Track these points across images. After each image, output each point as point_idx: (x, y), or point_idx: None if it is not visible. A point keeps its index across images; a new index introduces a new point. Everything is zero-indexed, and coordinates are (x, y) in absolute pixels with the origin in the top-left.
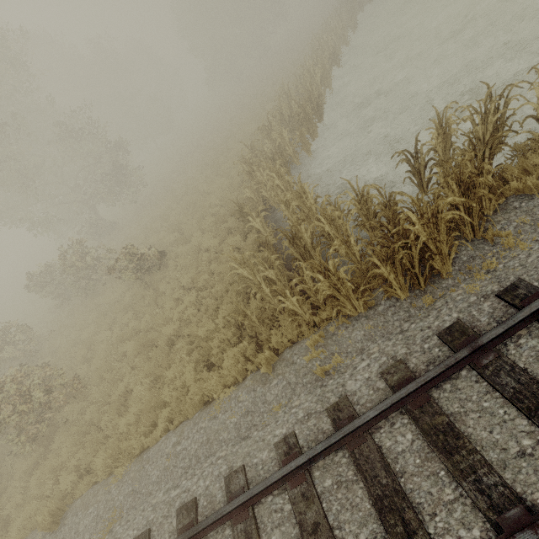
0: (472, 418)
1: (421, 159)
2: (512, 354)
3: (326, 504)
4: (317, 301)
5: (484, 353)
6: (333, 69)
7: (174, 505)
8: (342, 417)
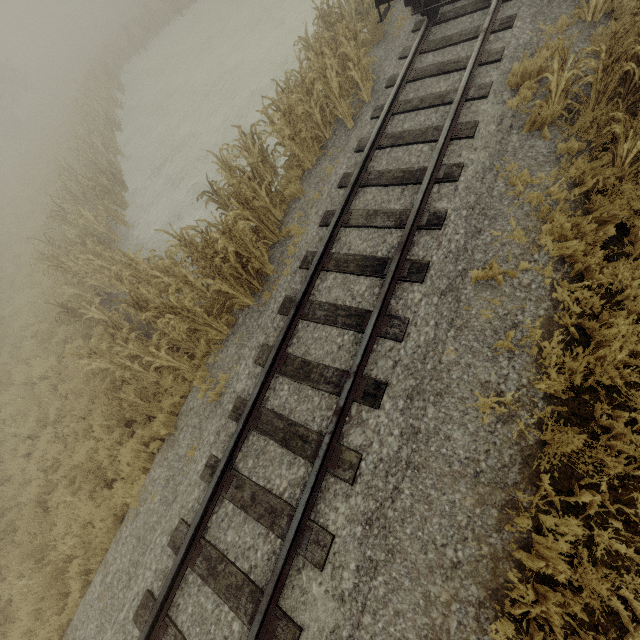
0: (313, 348)
1: (222, 195)
2: (318, 297)
3: (255, 477)
4: (192, 348)
5: (305, 306)
6: (117, 134)
7: (128, 621)
8: (241, 412)
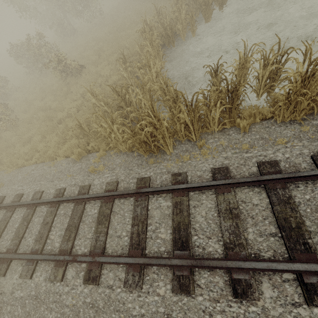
0: (117, 216)
1: (219, 76)
2: (151, 201)
3: (56, 218)
4: None
5: (142, 195)
6: None
7: (16, 192)
8: (82, 192)
